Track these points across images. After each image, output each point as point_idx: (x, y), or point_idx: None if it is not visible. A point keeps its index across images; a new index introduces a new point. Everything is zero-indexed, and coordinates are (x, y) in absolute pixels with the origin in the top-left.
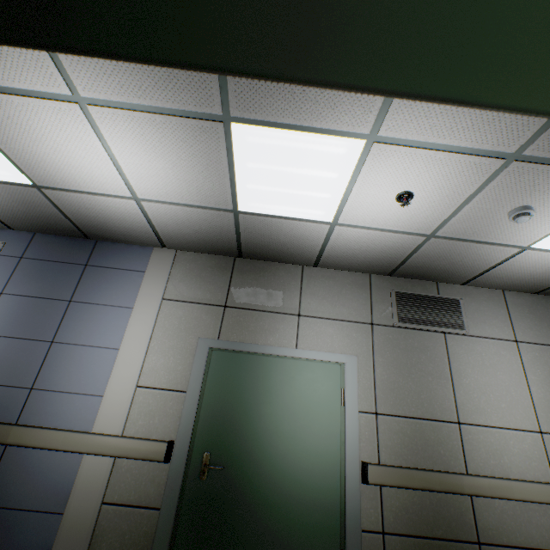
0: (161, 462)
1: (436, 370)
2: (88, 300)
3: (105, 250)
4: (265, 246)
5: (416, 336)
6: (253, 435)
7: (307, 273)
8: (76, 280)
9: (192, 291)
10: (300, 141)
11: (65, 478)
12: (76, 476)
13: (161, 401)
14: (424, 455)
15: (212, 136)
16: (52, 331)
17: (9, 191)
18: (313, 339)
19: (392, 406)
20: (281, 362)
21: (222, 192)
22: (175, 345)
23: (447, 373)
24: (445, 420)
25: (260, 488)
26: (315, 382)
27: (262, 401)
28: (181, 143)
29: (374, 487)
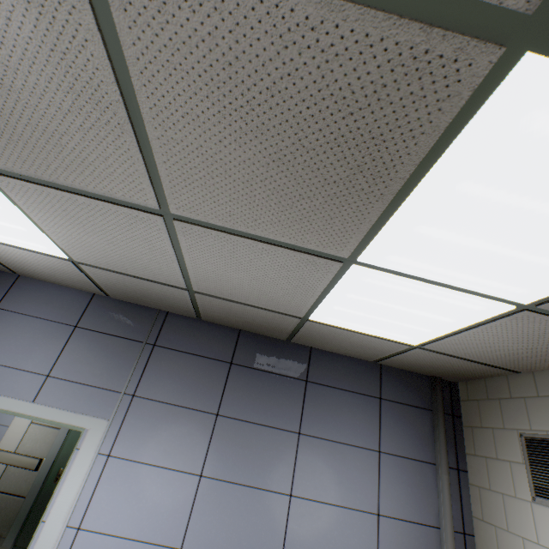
0: (35, 470)
1: None
2: None
3: None
4: None
5: None
6: None
7: None
8: None
9: None
10: None
11: None
12: None
13: (44, 433)
14: None
15: None
16: None
17: None
18: None
19: None
20: None
21: None
22: None
23: None
24: None
25: None
26: None
27: None
28: None
29: None
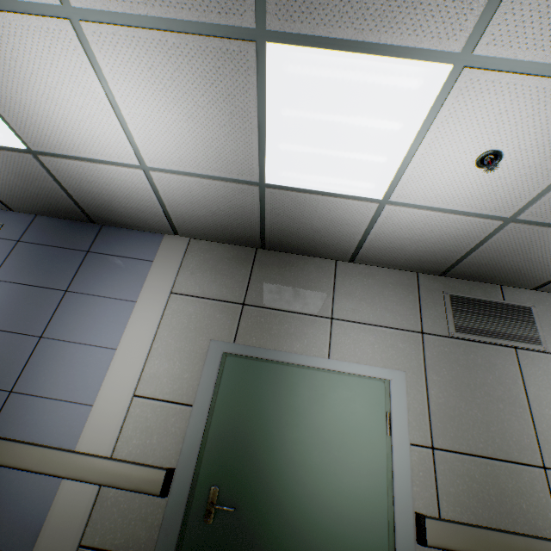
0: (157, 496)
1: (507, 395)
2: (86, 290)
3: (110, 236)
4: (293, 233)
5: (479, 350)
6: (274, 467)
7: (341, 269)
8: (75, 268)
9: (206, 285)
10: (358, 69)
11: (37, 508)
12: (51, 507)
13: (161, 416)
14: (501, 509)
15: (240, 66)
16: (42, 324)
17: (2, 159)
18: (349, 347)
19: (453, 440)
20: (310, 374)
21: (247, 157)
22: (183, 347)
23: (522, 399)
24: (525, 463)
25: (282, 541)
26: (353, 403)
27: (286, 423)
28: (199, 80)
29: (434, 550)
